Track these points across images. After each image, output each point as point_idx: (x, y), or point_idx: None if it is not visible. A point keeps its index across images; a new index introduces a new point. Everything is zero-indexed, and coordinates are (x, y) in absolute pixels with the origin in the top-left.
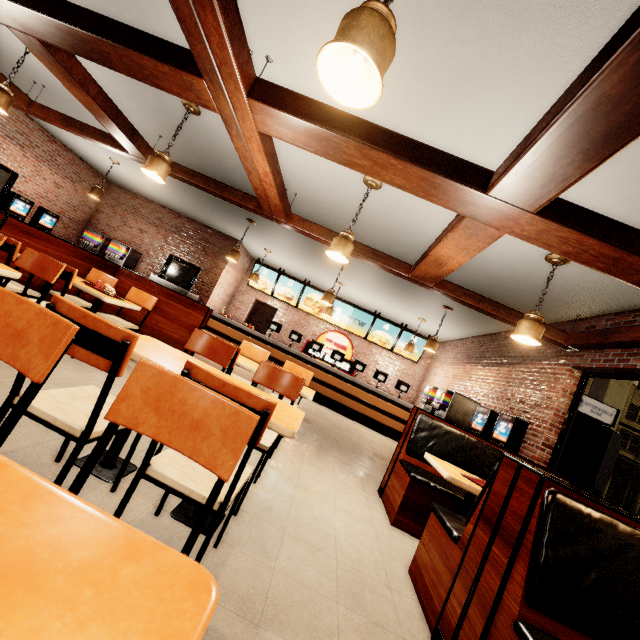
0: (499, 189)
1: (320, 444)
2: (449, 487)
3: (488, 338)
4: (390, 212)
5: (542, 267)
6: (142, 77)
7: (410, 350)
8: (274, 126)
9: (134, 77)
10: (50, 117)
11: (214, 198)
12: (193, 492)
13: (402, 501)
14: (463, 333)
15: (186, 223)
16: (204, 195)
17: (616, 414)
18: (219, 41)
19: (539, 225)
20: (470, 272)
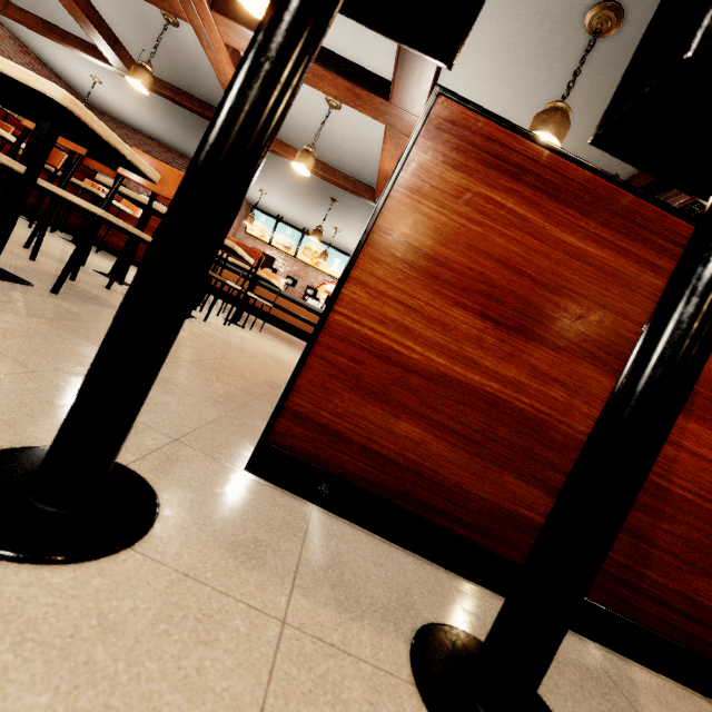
0: (395, 97)
1: (295, 347)
2: None
3: None
4: (355, 135)
5: None
6: None
7: None
8: (235, 38)
9: None
10: (29, 21)
11: (203, 125)
12: None
13: None
14: None
15: (177, 159)
16: (192, 122)
17: None
18: None
19: None
20: None
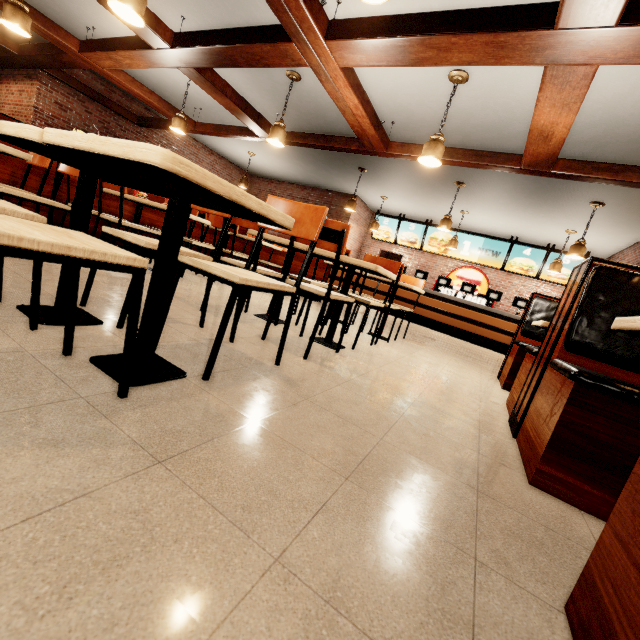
0: (565, 17)
1: (442, 349)
2: None
3: None
4: (487, 103)
5: None
6: (255, 63)
7: (556, 269)
8: (350, 57)
9: (251, 66)
10: (207, 130)
11: (327, 158)
12: (310, 288)
13: (511, 367)
14: (632, 236)
15: (311, 193)
16: (319, 158)
17: None
18: (296, 5)
19: (630, 37)
20: (606, 143)
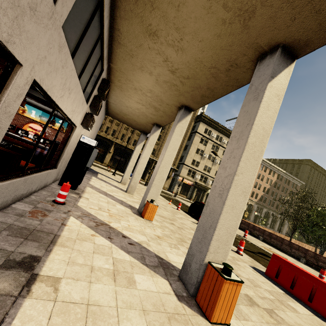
0: None
1: None
2: None
3: None
4: None
5: None
6: None
7: (61, 130)
8: None
9: None
10: None
11: None
12: None
13: None
14: None
15: None
16: None
17: (96, 142)
18: None
19: None
20: None
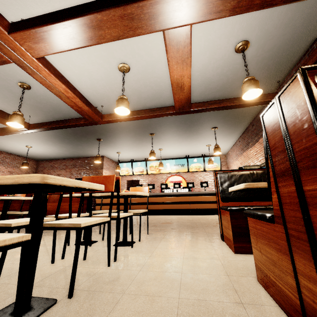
0: None
1: (177, 230)
2: (261, 206)
3: (245, 133)
4: (146, 83)
5: (238, 60)
6: None
7: (211, 163)
8: (36, 46)
9: None
10: None
11: (76, 137)
12: None
13: (232, 231)
14: (232, 140)
15: (77, 161)
16: (72, 139)
17: None
18: None
19: None
20: (207, 94)
